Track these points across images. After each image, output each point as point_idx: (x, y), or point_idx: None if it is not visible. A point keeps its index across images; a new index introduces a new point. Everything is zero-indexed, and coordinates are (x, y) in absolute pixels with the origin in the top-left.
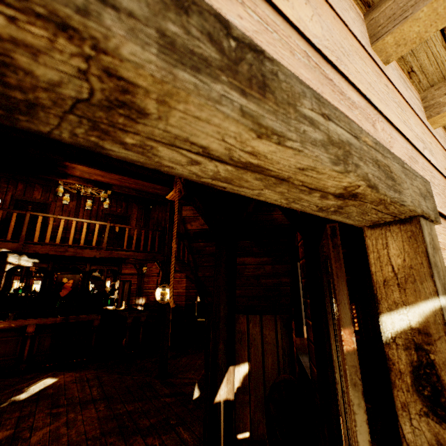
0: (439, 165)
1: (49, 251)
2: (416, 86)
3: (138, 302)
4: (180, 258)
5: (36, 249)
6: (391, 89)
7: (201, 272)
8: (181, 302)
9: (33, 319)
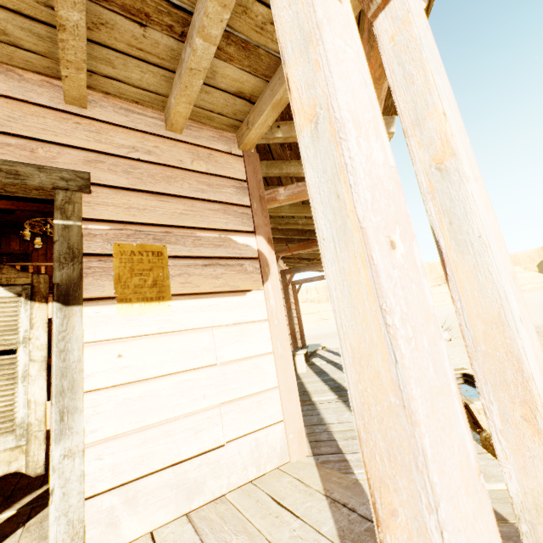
0: (163, 160)
1: None
2: (154, 109)
3: None
4: None
5: None
6: (86, 124)
7: None
8: None
9: None
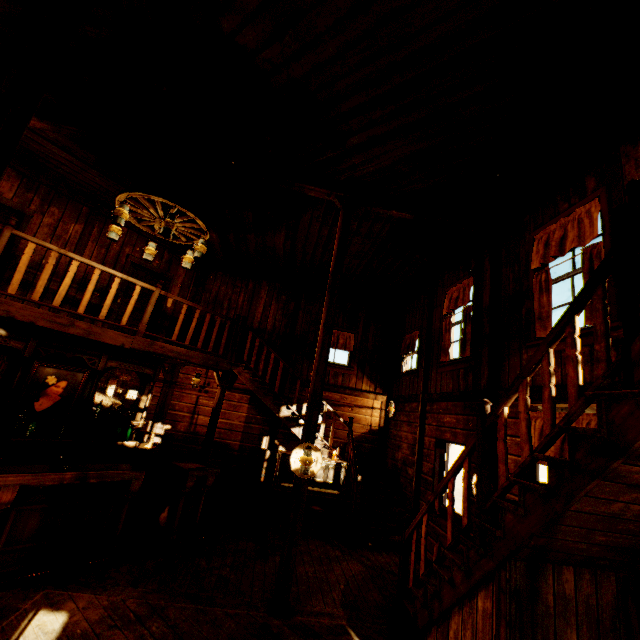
0: None
1: (36, 319)
2: None
3: (155, 430)
4: (258, 373)
5: (10, 310)
6: None
7: (578, 505)
8: (233, 442)
9: (16, 474)
